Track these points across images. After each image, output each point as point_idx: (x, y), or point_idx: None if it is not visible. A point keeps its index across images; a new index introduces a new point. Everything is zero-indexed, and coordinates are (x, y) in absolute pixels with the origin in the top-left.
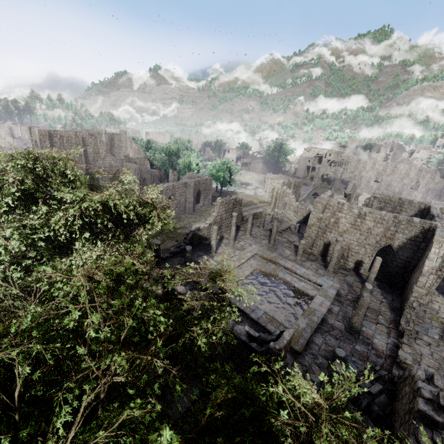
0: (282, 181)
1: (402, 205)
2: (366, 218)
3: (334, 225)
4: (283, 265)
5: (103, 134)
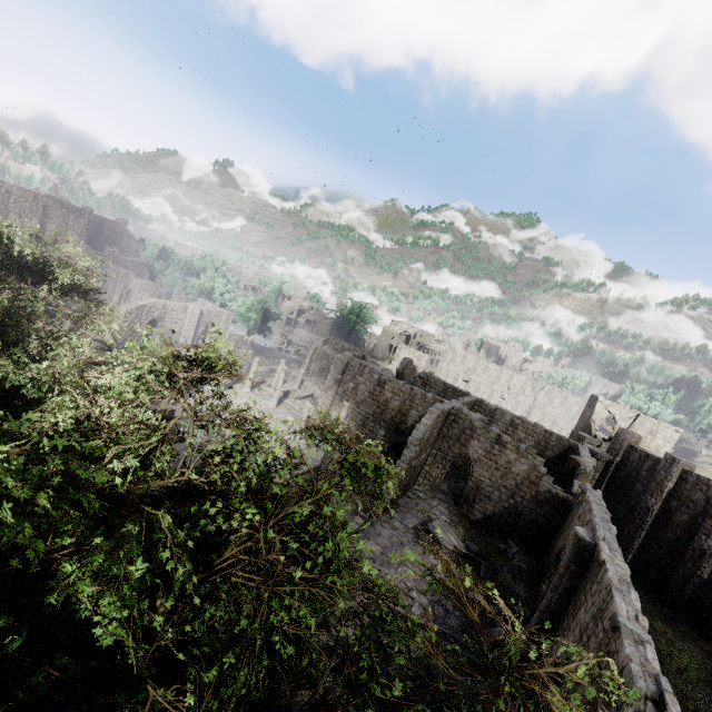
0: (325, 338)
1: (446, 391)
2: (385, 387)
3: (352, 391)
4: (271, 427)
5: (87, 213)
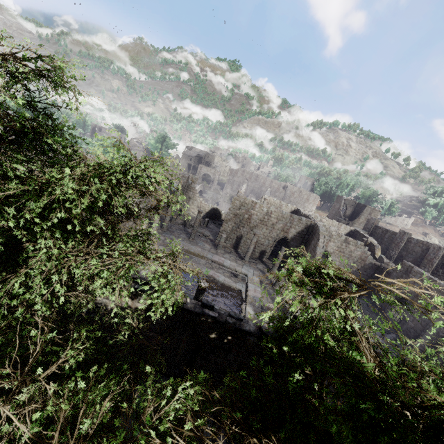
0: (188, 175)
1: (281, 206)
2: (272, 215)
3: (247, 220)
4: (211, 259)
5: None
